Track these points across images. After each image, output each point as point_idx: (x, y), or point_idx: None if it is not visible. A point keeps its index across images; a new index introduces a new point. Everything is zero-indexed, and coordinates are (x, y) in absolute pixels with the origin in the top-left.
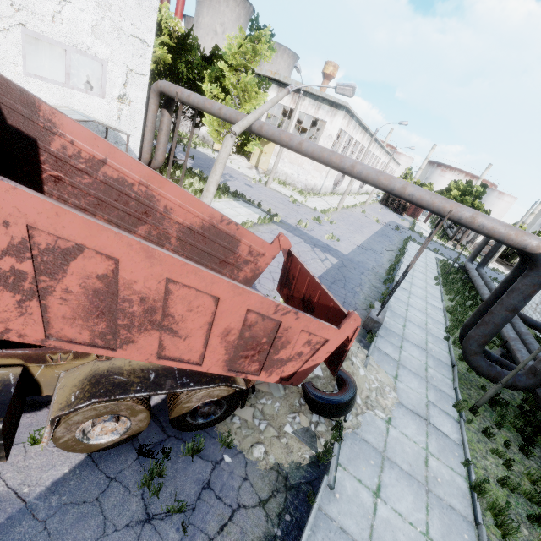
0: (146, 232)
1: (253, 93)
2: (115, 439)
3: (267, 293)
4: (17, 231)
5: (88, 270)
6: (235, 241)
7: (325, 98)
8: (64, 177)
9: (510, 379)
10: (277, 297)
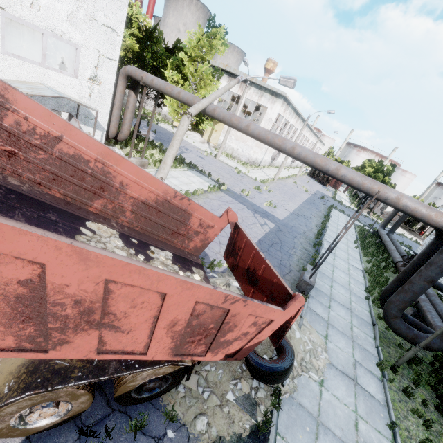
0: (102, 206)
1: (208, 80)
2: (55, 421)
3: (214, 256)
4: None
5: (6, 276)
6: (187, 214)
7: (267, 88)
8: (18, 152)
9: (427, 343)
10: (223, 260)
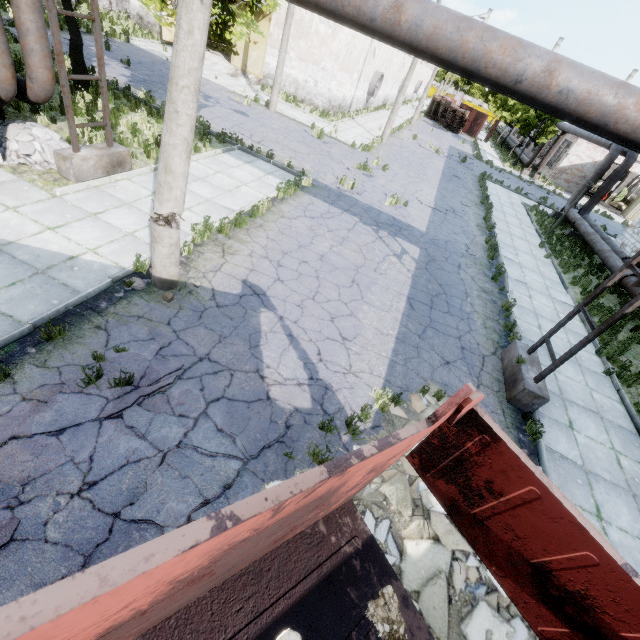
0: None
1: None
2: None
3: (343, 384)
4: None
5: None
6: (328, 493)
7: None
8: None
9: None
10: (363, 388)
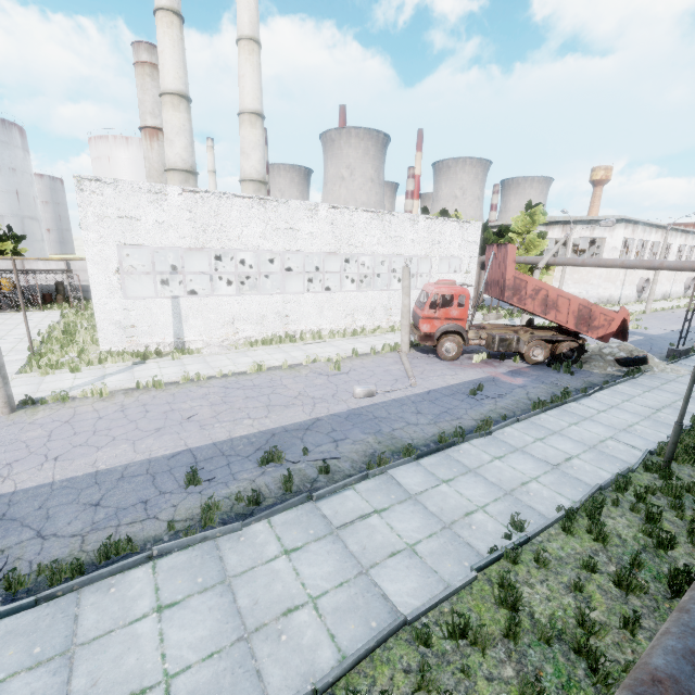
0: None
1: (536, 243)
2: (539, 360)
3: None
4: (534, 286)
5: (542, 294)
6: None
7: (598, 219)
8: None
9: None
10: None
